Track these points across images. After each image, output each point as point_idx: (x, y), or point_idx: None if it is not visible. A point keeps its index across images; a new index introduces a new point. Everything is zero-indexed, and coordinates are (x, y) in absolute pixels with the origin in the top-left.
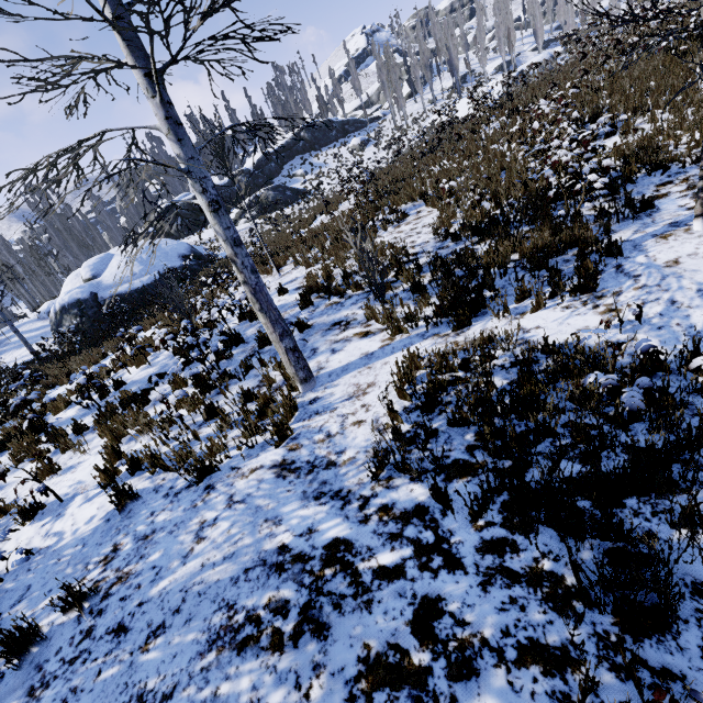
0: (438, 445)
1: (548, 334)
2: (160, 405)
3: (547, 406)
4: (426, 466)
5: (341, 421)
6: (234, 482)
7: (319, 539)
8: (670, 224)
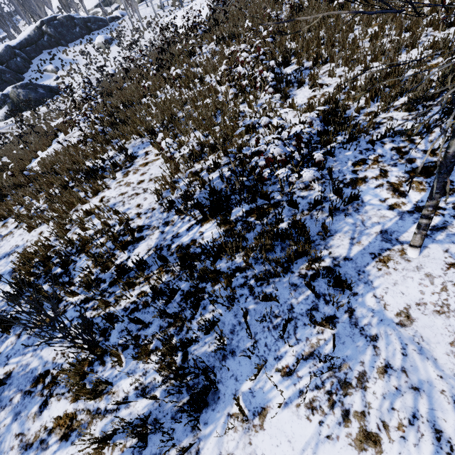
0: None
1: None
2: None
3: None
4: None
5: None
6: None
7: None
8: (382, 234)
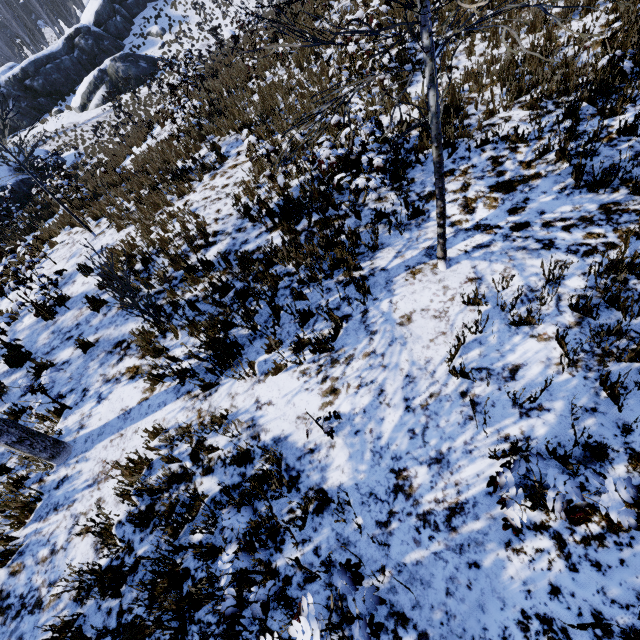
0: (131, 588)
1: (274, 417)
2: None
3: (234, 539)
4: (109, 624)
5: (71, 526)
6: None
7: None
8: (427, 250)
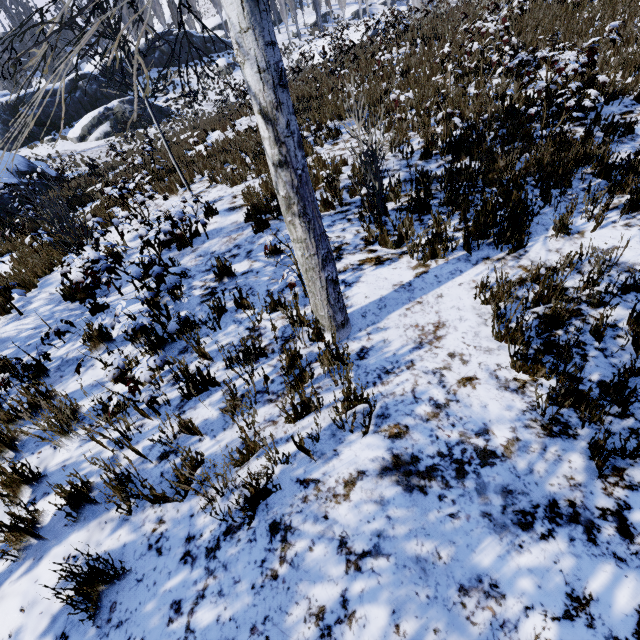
0: (634, 406)
1: (637, 254)
2: (75, 378)
3: None
4: None
5: (437, 380)
6: (327, 512)
7: (612, 620)
8: None
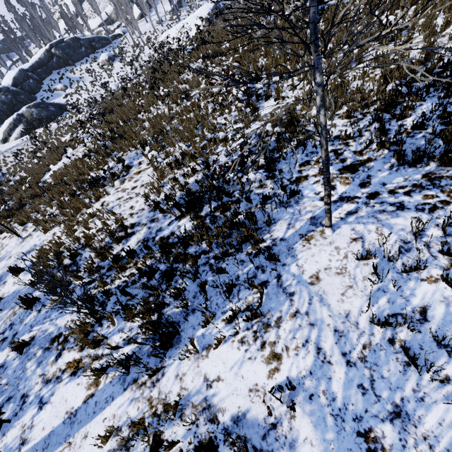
0: None
1: (226, 394)
2: None
3: None
4: None
5: None
6: None
7: None
8: (311, 220)
